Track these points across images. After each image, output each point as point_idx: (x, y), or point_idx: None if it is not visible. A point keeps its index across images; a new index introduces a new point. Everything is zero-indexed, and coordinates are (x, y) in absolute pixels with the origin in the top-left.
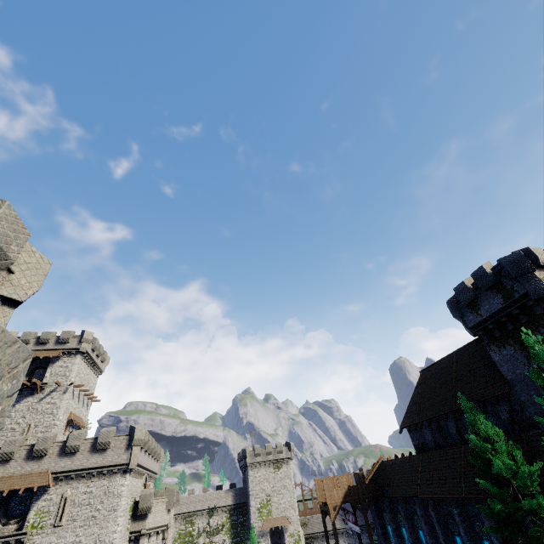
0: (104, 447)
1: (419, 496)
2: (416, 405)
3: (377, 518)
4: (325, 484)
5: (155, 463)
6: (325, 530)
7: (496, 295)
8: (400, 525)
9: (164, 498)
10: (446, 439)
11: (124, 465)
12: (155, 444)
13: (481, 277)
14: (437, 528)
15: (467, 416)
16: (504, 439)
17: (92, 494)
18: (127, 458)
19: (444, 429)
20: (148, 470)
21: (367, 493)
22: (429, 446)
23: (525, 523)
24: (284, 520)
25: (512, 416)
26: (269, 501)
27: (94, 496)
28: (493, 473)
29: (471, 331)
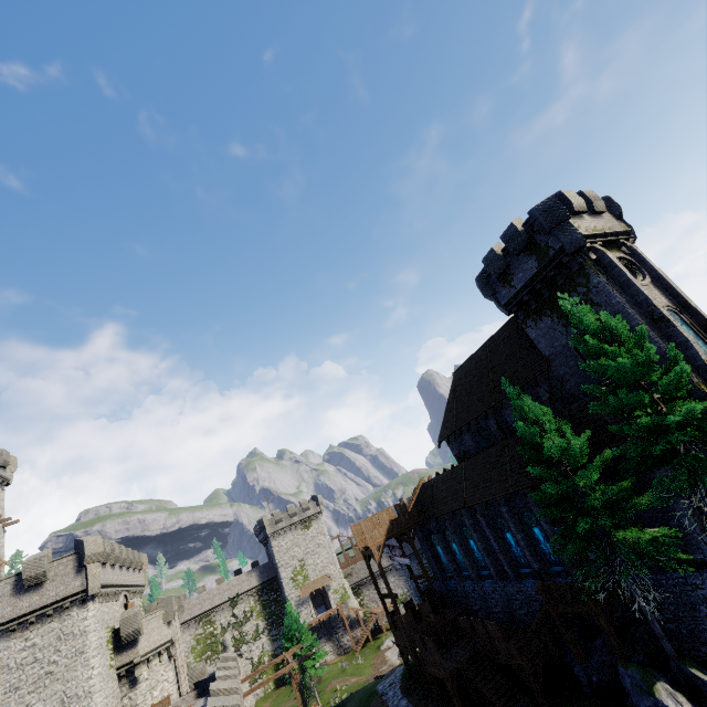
0: (37, 582)
1: (466, 507)
2: (453, 411)
3: (426, 543)
4: (364, 527)
5: (137, 574)
6: (372, 575)
7: (530, 258)
8: (450, 542)
9: (158, 612)
10: (488, 439)
11: (80, 593)
12: (127, 552)
13: (512, 238)
14: (487, 532)
15: (512, 403)
16: (550, 419)
17: (36, 647)
18: (81, 584)
19: (484, 430)
20: (126, 586)
21: (412, 521)
22: (471, 452)
23: (575, 497)
24: (325, 579)
25: (552, 395)
26: (303, 566)
27: (42, 648)
28: (542, 458)
29: (505, 310)
